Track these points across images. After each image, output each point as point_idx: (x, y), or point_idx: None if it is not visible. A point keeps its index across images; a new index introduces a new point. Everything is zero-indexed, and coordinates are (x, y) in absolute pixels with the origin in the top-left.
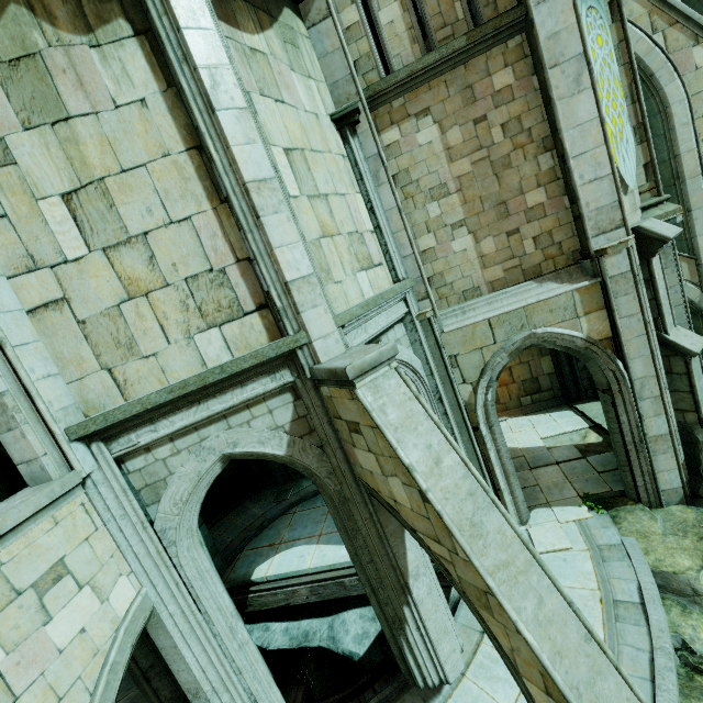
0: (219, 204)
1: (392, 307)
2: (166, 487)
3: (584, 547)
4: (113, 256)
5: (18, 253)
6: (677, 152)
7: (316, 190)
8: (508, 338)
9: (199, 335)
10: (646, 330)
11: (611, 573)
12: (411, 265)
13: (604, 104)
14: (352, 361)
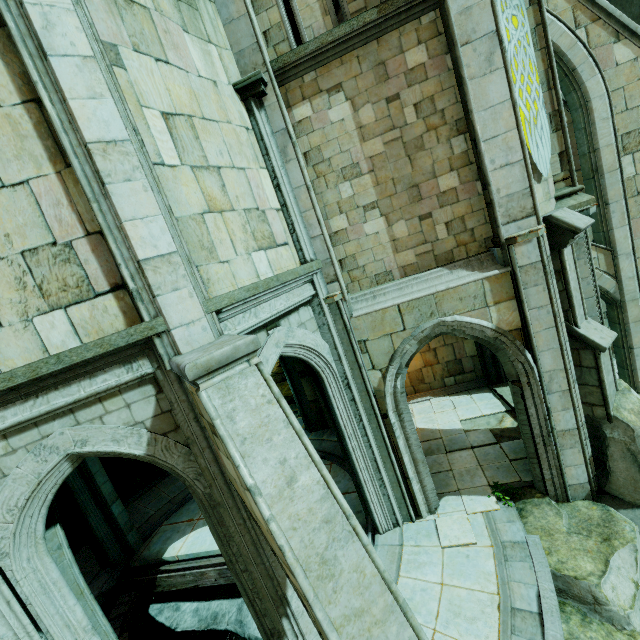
0: (64, 168)
1: (295, 289)
2: None
3: (488, 543)
4: None
5: None
6: (596, 146)
7: (205, 161)
8: (417, 325)
9: (39, 318)
10: (555, 322)
11: (512, 575)
12: (320, 246)
13: (518, 87)
14: (197, 358)
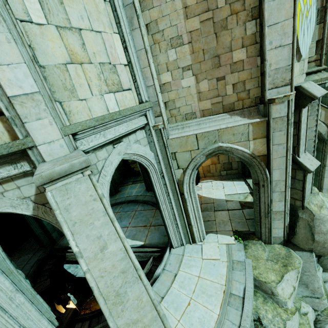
0: None
1: (134, 119)
2: None
3: (226, 260)
4: None
5: None
6: None
7: (68, 23)
8: (206, 147)
9: None
10: (286, 154)
11: (234, 277)
12: (152, 92)
13: None
14: (44, 170)
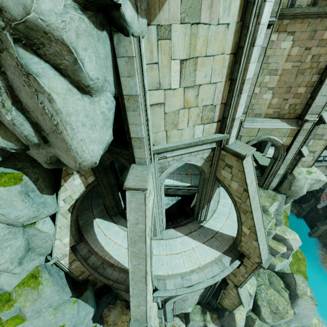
0: (227, 80)
1: None
2: (166, 168)
3: None
4: (186, 91)
5: (155, 80)
6: None
7: None
8: (261, 136)
9: (197, 126)
10: (299, 147)
11: None
12: (248, 100)
13: None
14: (246, 153)
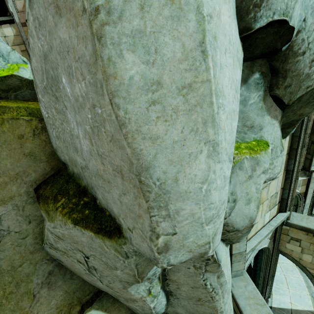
0: (284, 171)
1: None
2: None
3: None
4: (262, 191)
5: None
6: None
7: None
8: None
9: (266, 214)
10: (313, 192)
11: None
12: None
13: None
14: None
